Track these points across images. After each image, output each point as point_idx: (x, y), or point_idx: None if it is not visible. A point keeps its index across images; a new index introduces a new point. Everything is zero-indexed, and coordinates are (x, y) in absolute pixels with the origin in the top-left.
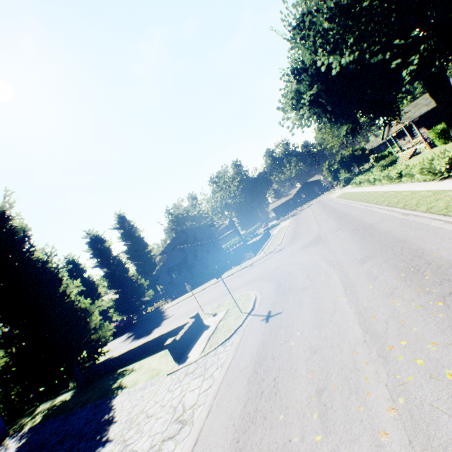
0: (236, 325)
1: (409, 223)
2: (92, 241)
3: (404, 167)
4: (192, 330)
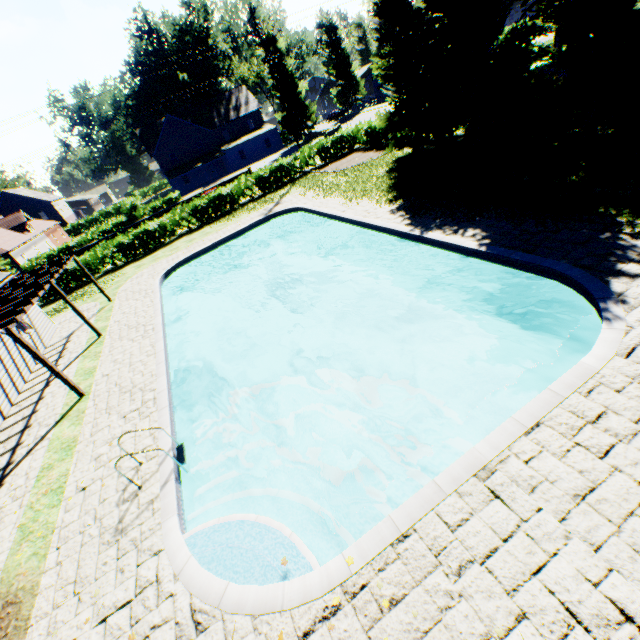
0: None
1: None
2: (327, 30)
3: None
4: (335, 131)
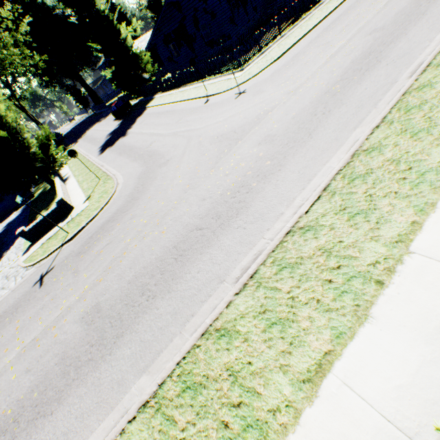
0: (47, 252)
1: (183, 314)
2: None
3: None
4: (52, 217)
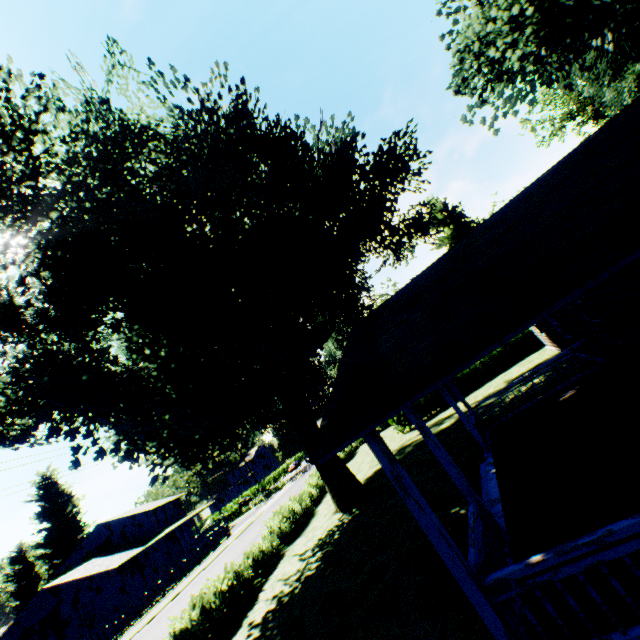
0: None
1: None
2: None
3: (278, 523)
4: None
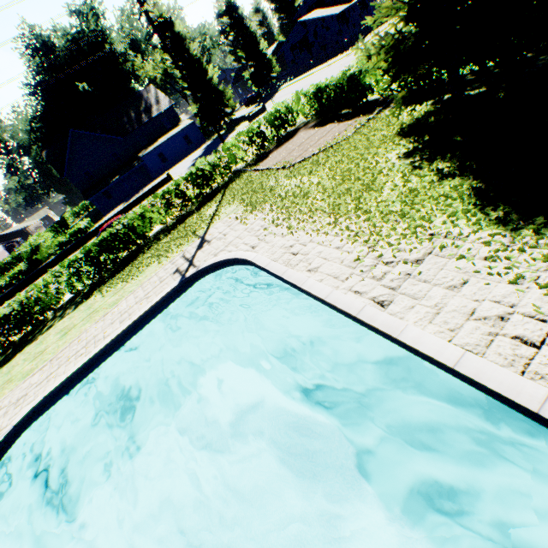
0: None
1: None
2: (227, 10)
3: None
4: (259, 112)
